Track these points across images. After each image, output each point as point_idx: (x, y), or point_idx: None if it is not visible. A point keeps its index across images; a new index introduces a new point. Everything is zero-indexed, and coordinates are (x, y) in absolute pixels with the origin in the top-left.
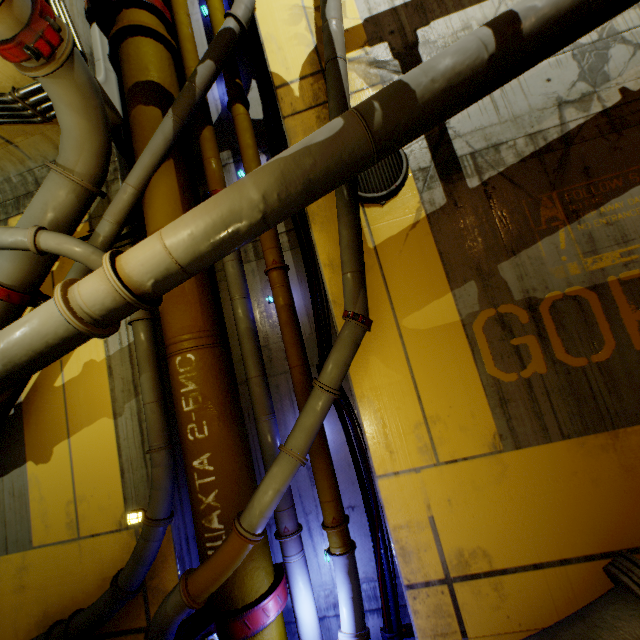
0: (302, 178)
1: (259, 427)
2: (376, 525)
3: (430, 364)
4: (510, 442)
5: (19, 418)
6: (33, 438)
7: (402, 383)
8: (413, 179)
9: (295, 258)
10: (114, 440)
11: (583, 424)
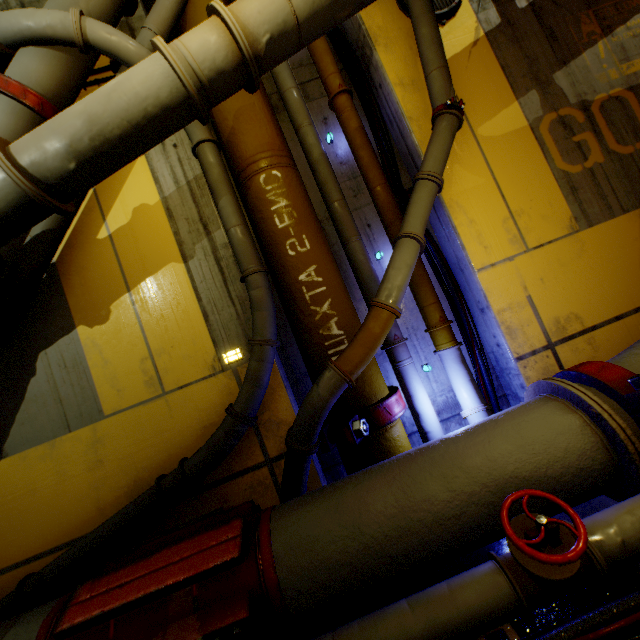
0: None
1: (352, 248)
2: (469, 329)
3: (508, 166)
4: (583, 223)
5: (54, 281)
6: (80, 300)
7: (486, 186)
8: (467, 1)
9: None
10: (188, 285)
11: (637, 199)
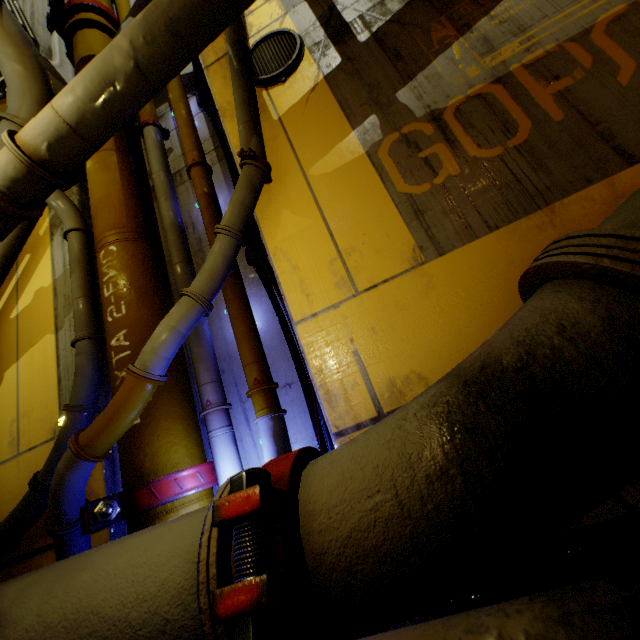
0: (163, 18)
1: None
2: (312, 393)
3: (339, 201)
4: (432, 251)
5: None
6: None
7: (313, 226)
8: (309, 54)
9: (223, 168)
10: (54, 353)
11: (511, 210)
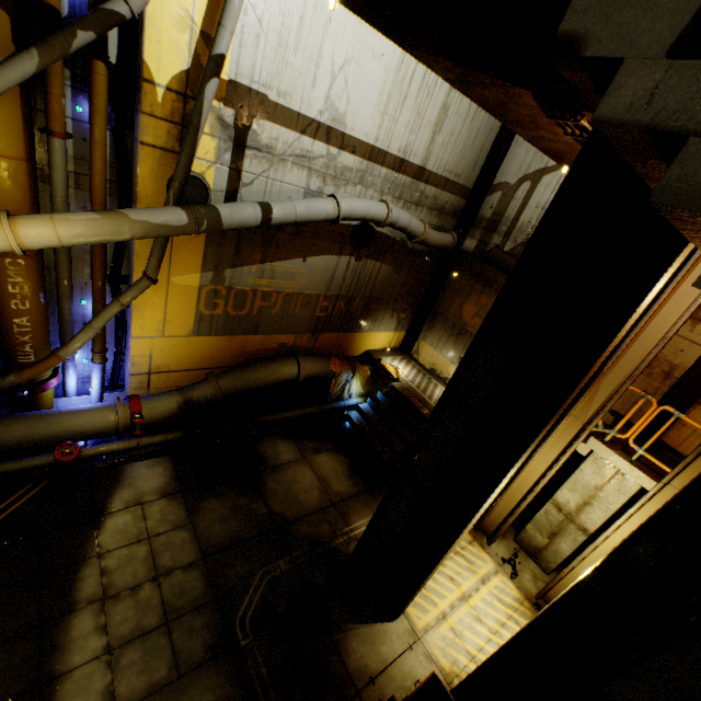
0: (157, 236)
1: (63, 305)
2: (120, 352)
3: (177, 300)
4: (196, 334)
5: None
6: None
7: (160, 304)
8: None
9: (112, 203)
10: None
11: (224, 333)
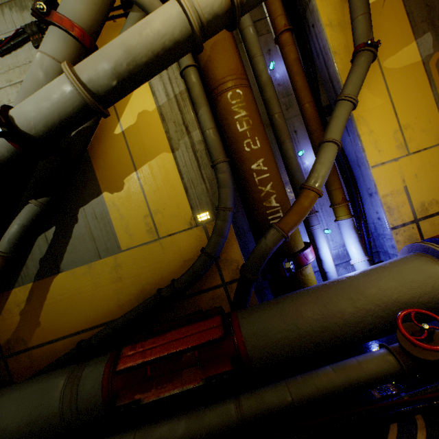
0: None
1: (285, 147)
2: (359, 207)
3: (402, 91)
4: None
5: (87, 162)
6: (104, 175)
7: (384, 106)
8: None
9: None
10: (175, 168)
11: None
